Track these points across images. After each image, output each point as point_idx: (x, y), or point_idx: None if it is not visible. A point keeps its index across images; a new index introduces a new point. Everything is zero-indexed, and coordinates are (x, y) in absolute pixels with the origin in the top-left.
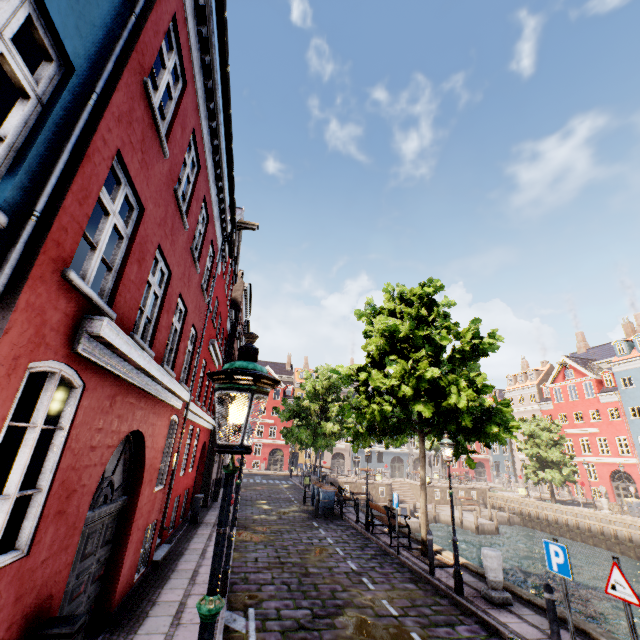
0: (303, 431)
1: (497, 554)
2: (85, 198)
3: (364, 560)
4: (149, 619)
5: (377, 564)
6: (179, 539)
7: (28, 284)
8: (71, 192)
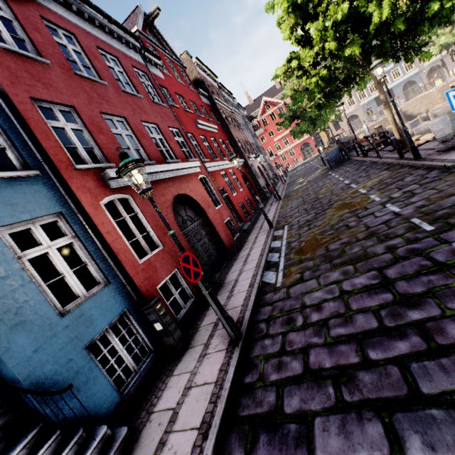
0: (302, 125)
1: (441, 119)
2: (47, 136)
3: (356, 175)
4: (244, 247)
5: (364, 173)
6: (255, 218)
7: (69, 183)
8: (40, 140)
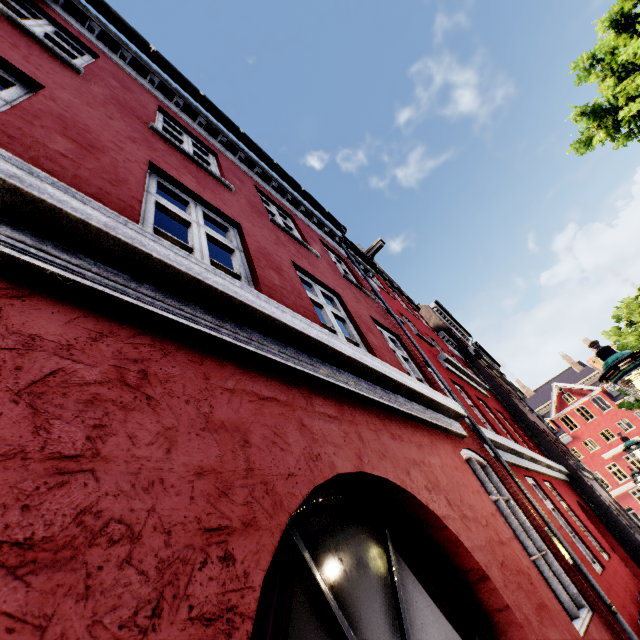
0: None
1: None
2: None
3: None
4: None
5: None
6: None
7: None
8: None
